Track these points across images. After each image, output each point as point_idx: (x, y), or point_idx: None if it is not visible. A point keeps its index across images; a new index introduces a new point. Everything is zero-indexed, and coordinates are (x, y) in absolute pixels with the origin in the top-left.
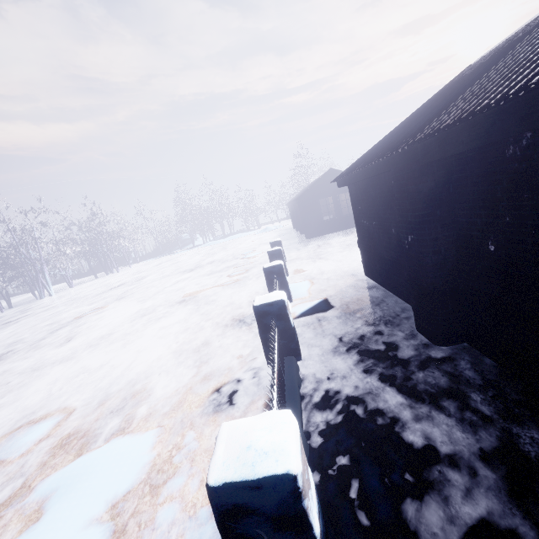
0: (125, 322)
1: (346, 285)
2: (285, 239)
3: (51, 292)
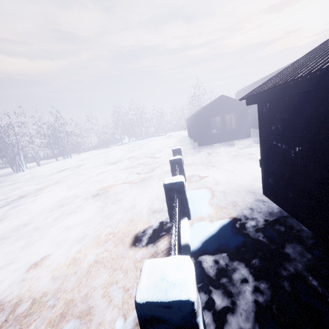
0: (45, 211)
1: (246, 205)
2: (183, 145)
3: (24, 169)
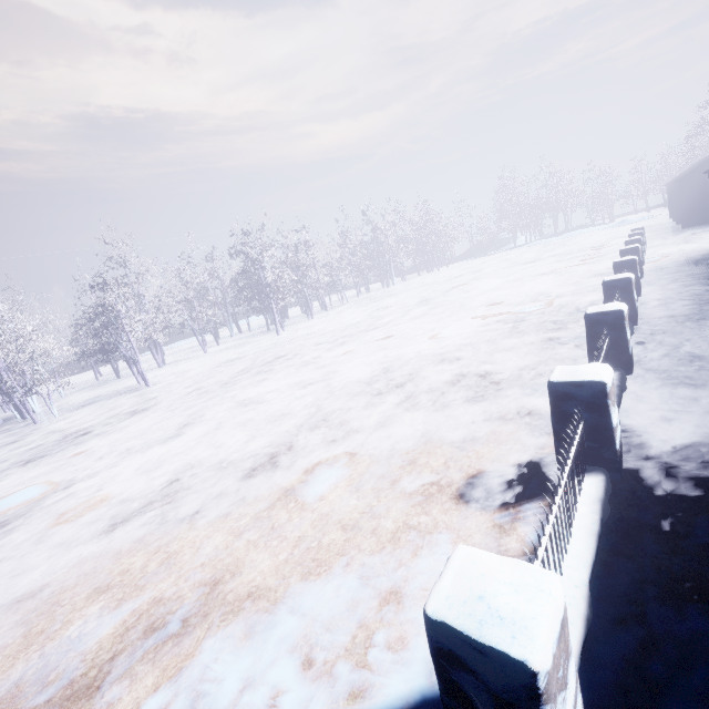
0: (502, 285)
1: (697, 255)
2: (651, 231)
3: (394, 283)
